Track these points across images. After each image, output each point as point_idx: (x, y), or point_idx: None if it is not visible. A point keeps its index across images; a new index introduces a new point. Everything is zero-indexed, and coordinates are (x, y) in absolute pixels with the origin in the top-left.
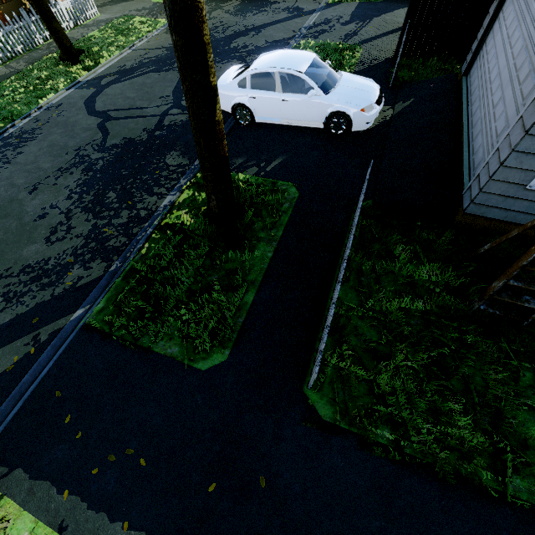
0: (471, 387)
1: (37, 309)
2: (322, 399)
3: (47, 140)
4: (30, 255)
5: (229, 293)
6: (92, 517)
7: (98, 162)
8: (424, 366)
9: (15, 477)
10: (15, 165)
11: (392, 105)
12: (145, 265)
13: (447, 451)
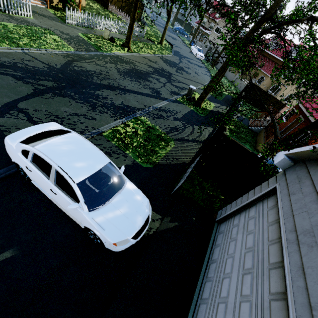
0: None
1: None
2: None
3: None
4: None
5: None
6: None
7: None
8: None
9: None
10: None
11: (163, 216)
12: None
13: None
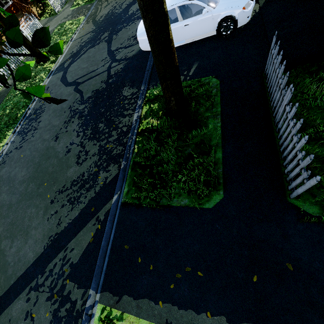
0: None
1: (90, 203)
2: (305, 203)
3: (50, 109)
4: (72, 174)
5: (204, 157)
6: (184, 314)
7: (84, 110)
8: None
9: (125, 301)
10: (40, 129)
11: (256, 1)
12: (141, 158)
13: None
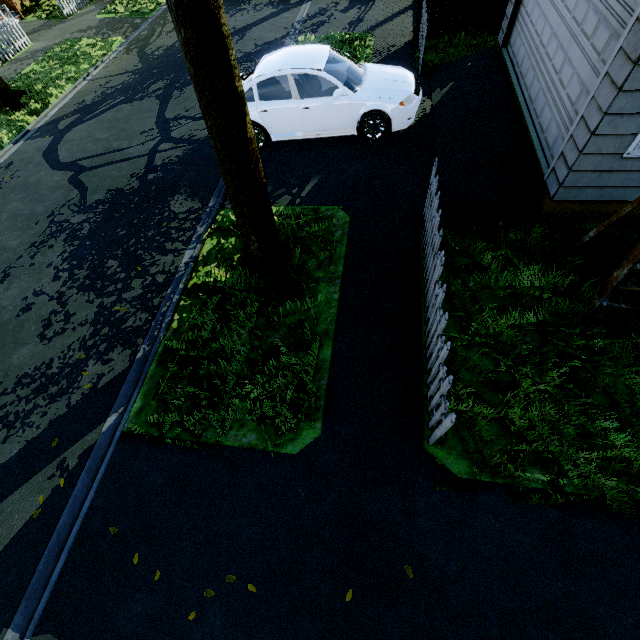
0: (617, 398)
1: (52, 429)
2: (450, 454)
3: (5, 210)
4: (23, 361)
5: (300, 353)
6: None
7: (82, 226)
8: (556, 387)
9: None
10: None
11: (428, 95)
12: (181, 342)
13: (613, 478)
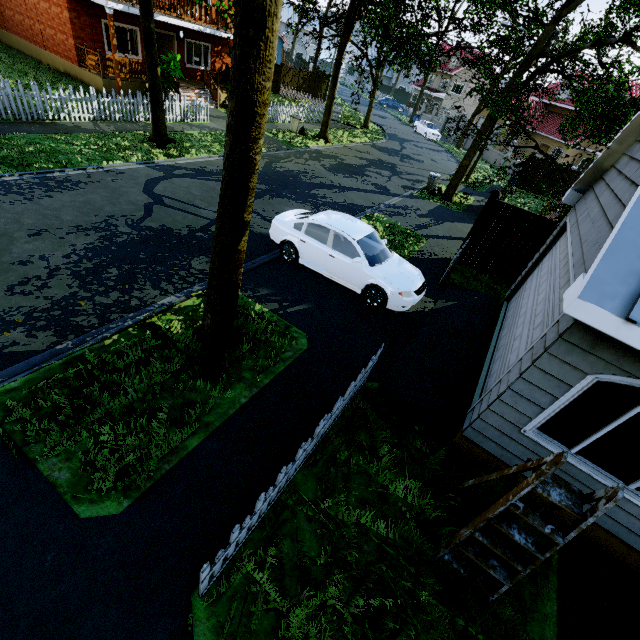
0: None
1: None
2: (208, 620)
3: (86, 196)
4: None
5: (173, 428)
6: None
7: (122, 236)
8: (356, 616)
9: None
10: (35, 205)
11: (435, 300)
12: (98, 357)
13: None
